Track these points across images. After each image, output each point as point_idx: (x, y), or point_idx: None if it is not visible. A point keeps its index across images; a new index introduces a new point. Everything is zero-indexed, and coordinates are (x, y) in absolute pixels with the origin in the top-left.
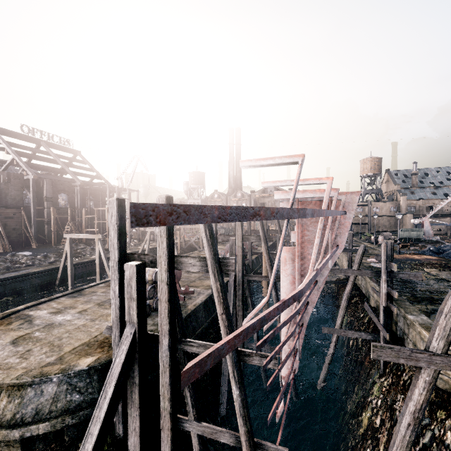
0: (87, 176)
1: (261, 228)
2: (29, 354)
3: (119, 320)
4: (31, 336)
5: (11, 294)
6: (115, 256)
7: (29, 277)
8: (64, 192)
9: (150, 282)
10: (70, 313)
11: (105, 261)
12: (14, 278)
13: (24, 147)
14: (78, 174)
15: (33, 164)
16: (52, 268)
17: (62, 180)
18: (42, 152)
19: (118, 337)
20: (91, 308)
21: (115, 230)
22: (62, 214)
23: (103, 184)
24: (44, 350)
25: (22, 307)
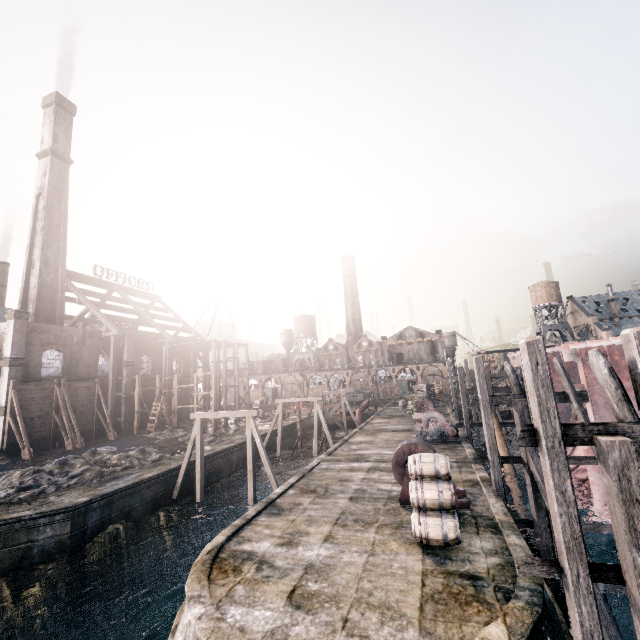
0: (173, 329)
1: (568, 381)
2: (357, 626)
3: (582, 544)
4: (309, 591)
5: (118, 518)
6: (555, 429)
7: (140, 487)
8: (148, 352)
9: (443, 477)
10: (313, 543)
11: (262, 452)
12: (124, 490)
13: (96, 294)
14: (164, 327)
15: (111, 316)
16: (169, 470)
17: (147, 336)
18: (117, 300)
19: (584, 578)
20: (334, 531)
21: (548, 387)
22: (144, 385)
23: (196, 339)
24: (372, 617)
25: (222, 538)
